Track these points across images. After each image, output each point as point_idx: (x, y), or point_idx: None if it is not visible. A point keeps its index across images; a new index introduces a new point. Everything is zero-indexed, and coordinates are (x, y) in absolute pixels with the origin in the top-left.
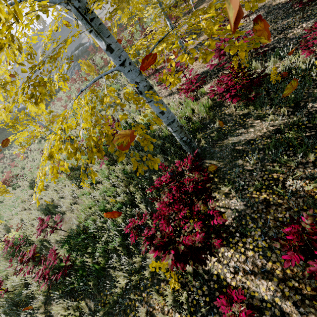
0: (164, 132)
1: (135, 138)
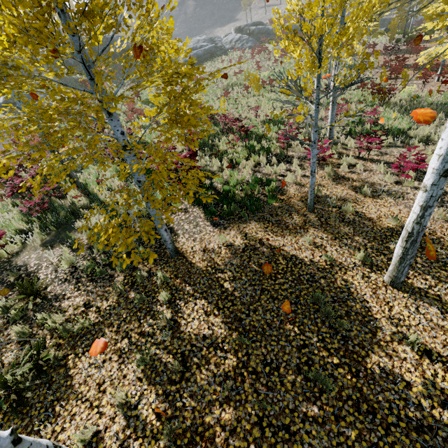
0: (429, 101)
1: (392, 101)
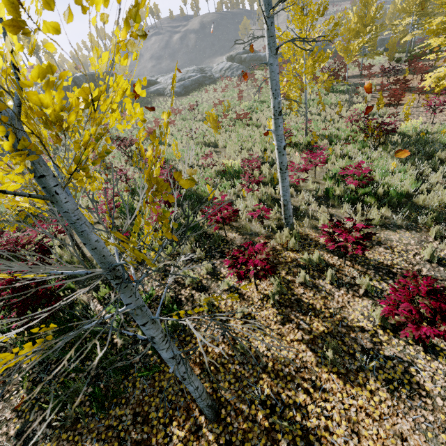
0: (443, 140)
1: (391, 139)
